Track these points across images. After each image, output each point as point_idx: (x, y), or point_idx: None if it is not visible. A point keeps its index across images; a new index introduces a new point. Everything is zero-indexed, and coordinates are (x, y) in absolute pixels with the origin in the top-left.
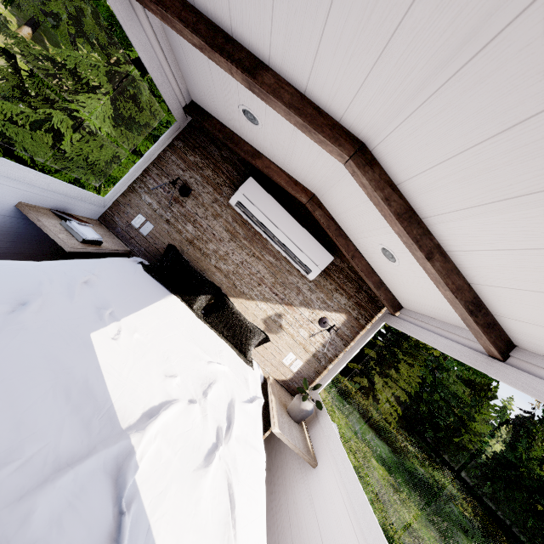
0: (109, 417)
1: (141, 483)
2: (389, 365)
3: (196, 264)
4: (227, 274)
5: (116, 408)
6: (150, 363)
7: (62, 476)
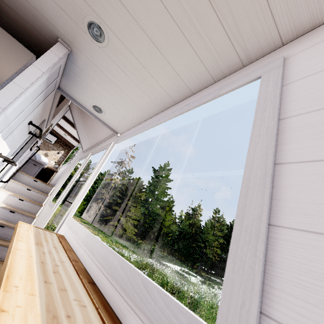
0: None
1: None
2: (126, 210)
3: None
4: None
5: None
6: None
7: None
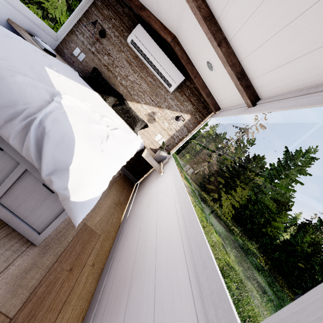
0: (51, 85)
1: (64, 105)
2: (231, 188)
3: (109, 80)
4: (126, 87)
5: (54, 86)
6: (75, 92)
7: (27, 77)
